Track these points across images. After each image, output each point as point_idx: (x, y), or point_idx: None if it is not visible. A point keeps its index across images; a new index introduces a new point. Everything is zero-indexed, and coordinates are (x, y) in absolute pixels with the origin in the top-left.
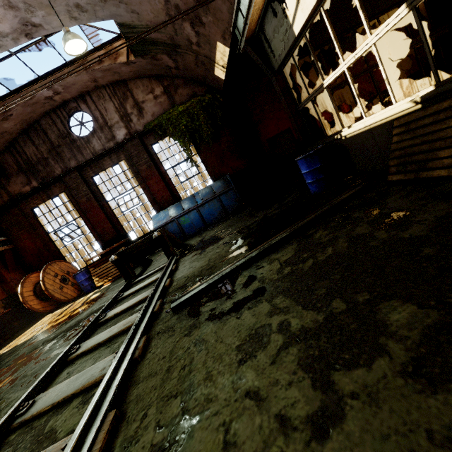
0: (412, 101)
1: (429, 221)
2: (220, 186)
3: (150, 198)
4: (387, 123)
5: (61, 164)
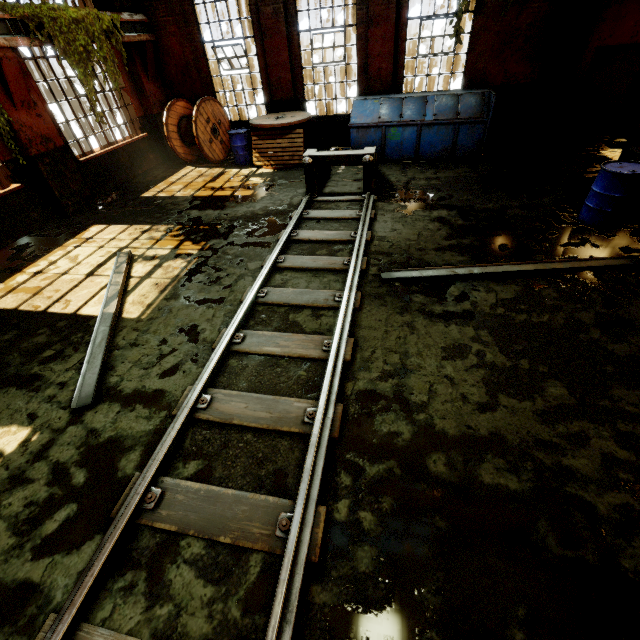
0: None
1: (637, 348)
2: (471, 108)
3: (360, 59)
4: None
5: None
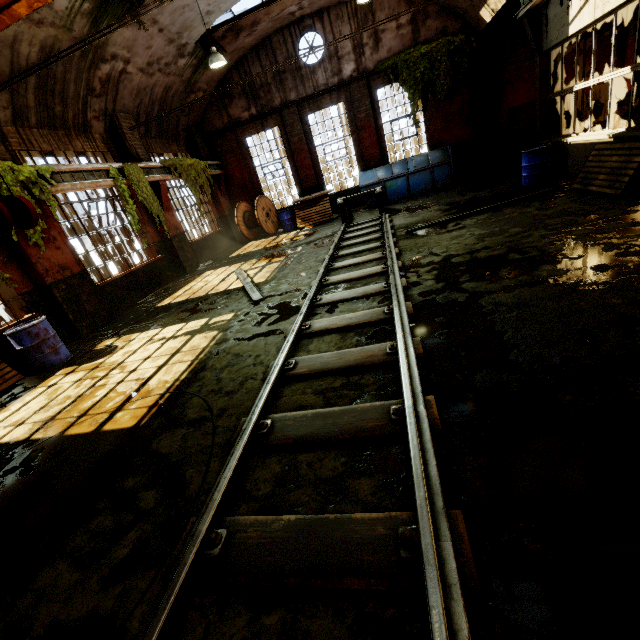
0: (608, 135)
1: (558, 209)
2: (437, 157)
3: (357, 152)
4: (595, 143)
5: (281, 93)
